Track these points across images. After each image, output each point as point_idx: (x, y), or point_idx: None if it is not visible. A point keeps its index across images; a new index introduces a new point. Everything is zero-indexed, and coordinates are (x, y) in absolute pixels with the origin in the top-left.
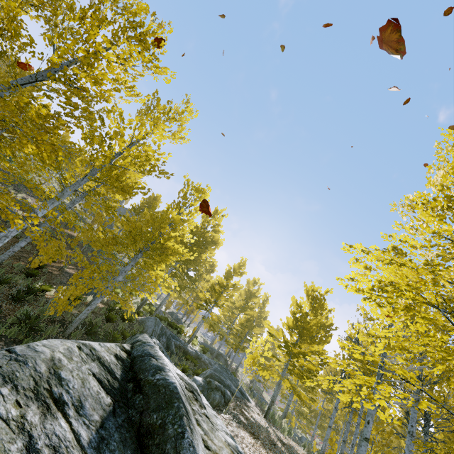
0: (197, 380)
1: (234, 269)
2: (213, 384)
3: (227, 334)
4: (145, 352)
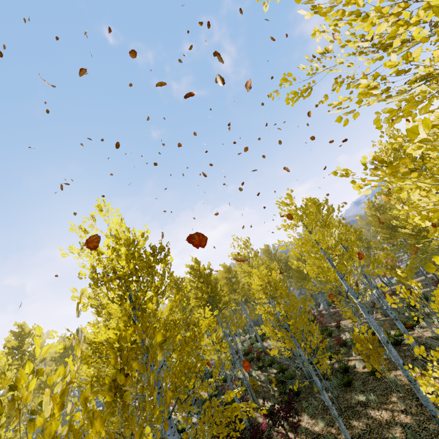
0: None
1: None
2: None
3: None
4: None
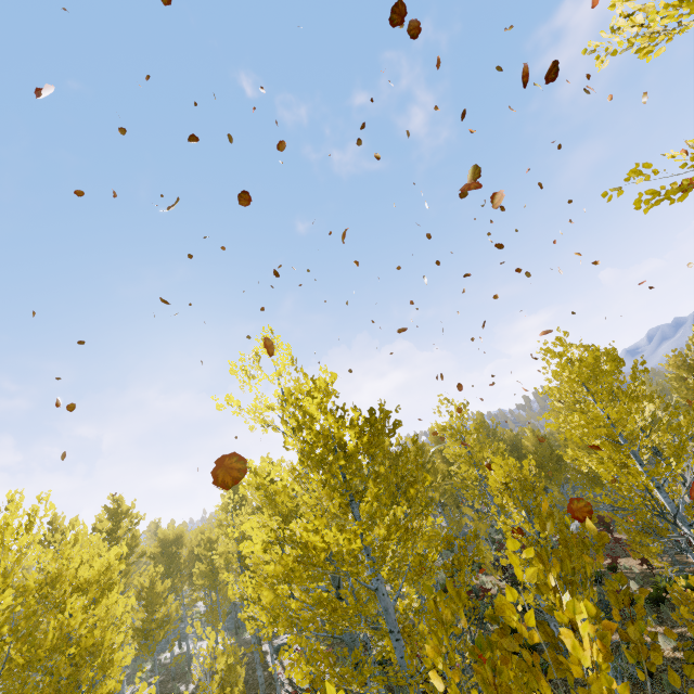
0: None
1: None
2: None
3: None
4: None
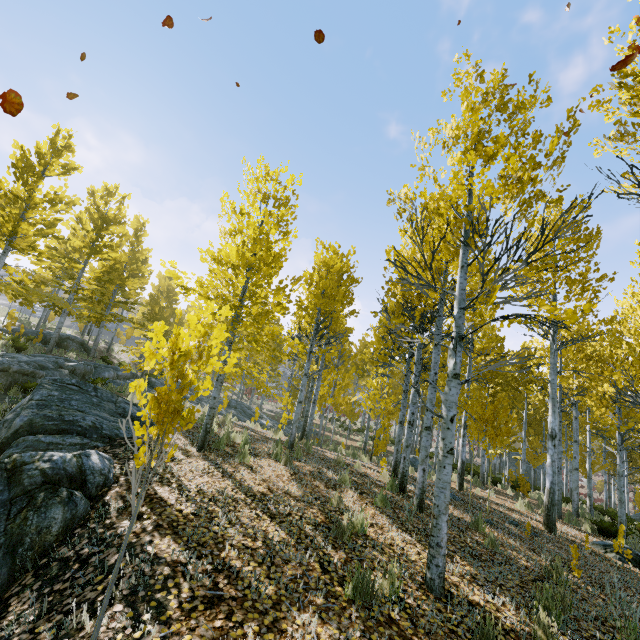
0: None
1: (40, 157)
2: (32, 477)
3: (70, 303)
4: None
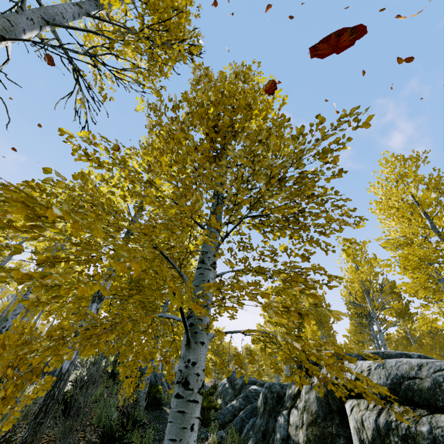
0: (256, 389)
1: None
2: None
3: None
4: (364, 354)
